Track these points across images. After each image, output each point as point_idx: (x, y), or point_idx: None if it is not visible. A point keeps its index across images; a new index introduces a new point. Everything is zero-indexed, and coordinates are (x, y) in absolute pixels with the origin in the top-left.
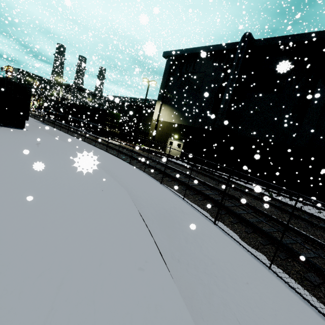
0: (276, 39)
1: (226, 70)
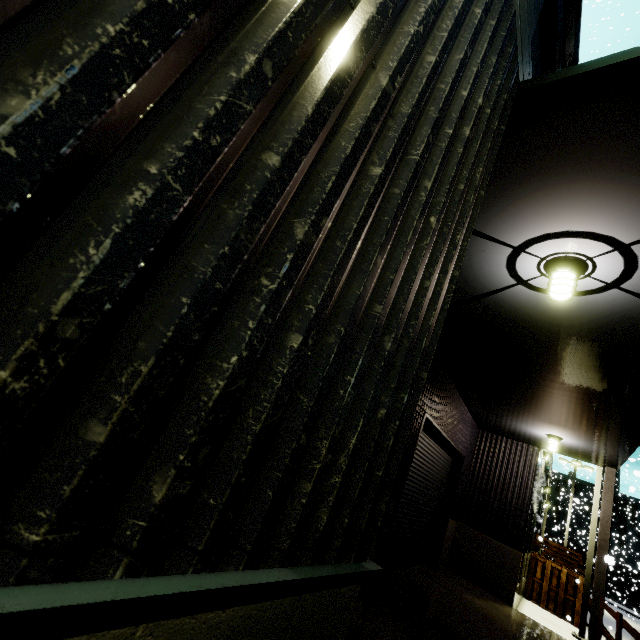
0: (593, 485)
1: (559, 490)
